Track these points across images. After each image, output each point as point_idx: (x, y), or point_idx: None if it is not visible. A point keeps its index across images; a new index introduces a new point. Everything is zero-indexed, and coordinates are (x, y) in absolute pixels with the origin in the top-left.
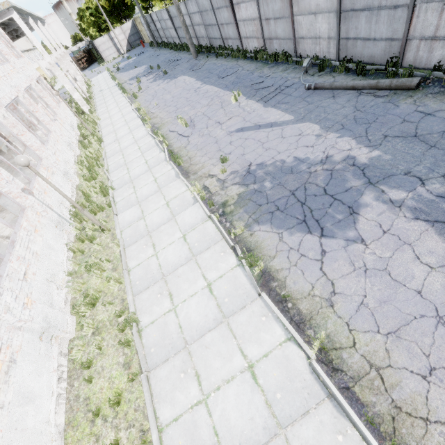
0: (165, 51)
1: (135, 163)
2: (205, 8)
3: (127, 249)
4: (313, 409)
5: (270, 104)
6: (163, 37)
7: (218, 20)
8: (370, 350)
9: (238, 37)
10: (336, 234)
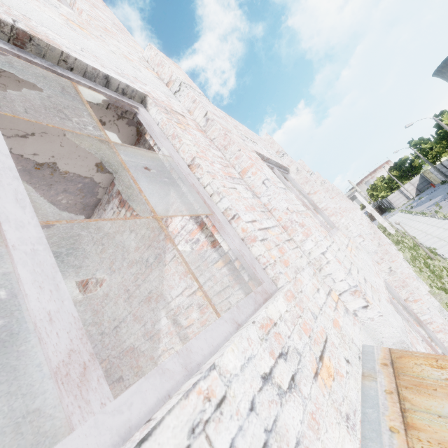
0: None
1: None
2: None
3: None
4: None
5: None
6: None
7: None
8: None
9: None
10: None
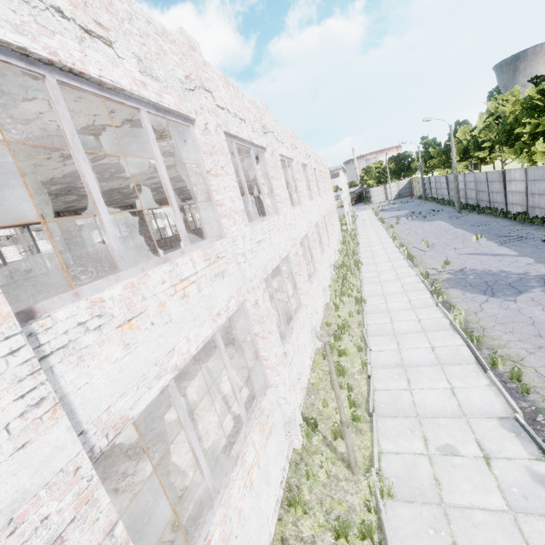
0: (431, 204)
1: (380, 257)
2: (480, 180)
3: (365, 285)
4: (443, 331)
5: (504, 245)
6: (434, 194)
7: (489, 189)
8: (485, 325)
9: (504, 202)
10: (500, 297)
